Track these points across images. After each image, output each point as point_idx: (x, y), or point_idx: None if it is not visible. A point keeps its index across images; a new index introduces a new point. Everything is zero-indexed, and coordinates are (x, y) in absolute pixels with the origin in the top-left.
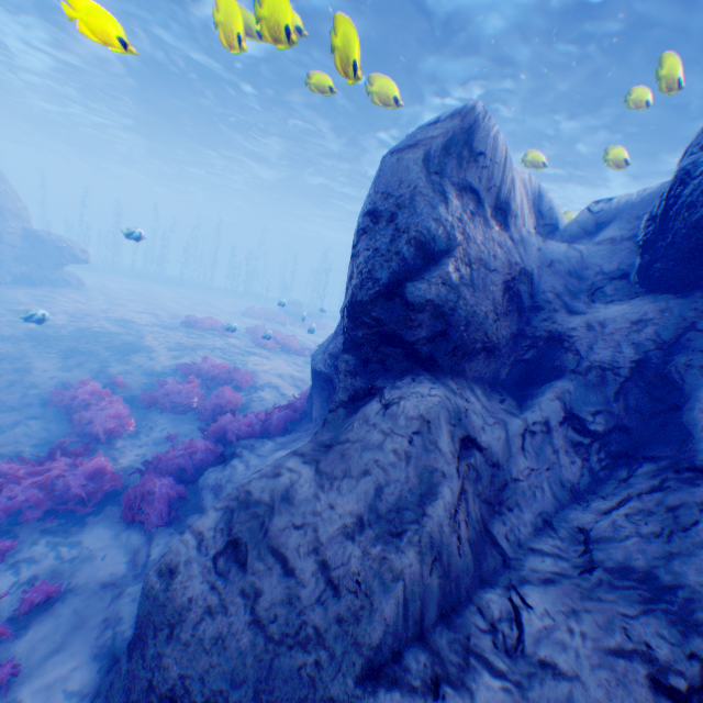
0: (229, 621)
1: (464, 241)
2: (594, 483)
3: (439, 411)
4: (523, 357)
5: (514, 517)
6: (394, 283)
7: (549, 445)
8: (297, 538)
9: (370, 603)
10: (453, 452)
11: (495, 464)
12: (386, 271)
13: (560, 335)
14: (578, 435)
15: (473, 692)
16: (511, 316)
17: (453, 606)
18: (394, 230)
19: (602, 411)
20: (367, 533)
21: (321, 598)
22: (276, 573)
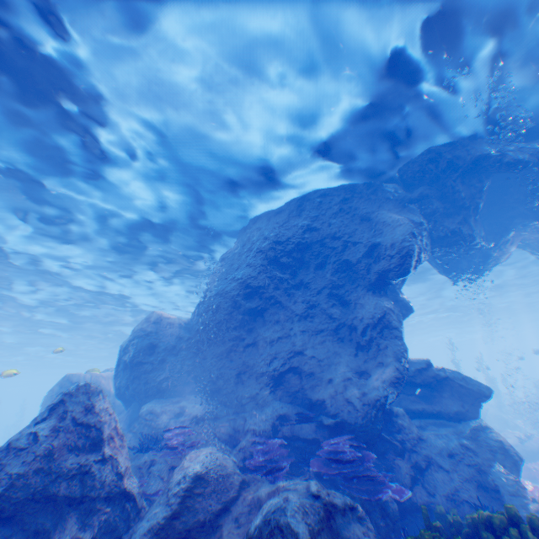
0: None
1: None
2: None
3: None
4: None
5: None
6: None
7: None
8: None
9: None
10: None
11: None
12: None
13: None
14: None
15: None
16: None
17: None
18: None
19: None
20: None
21: None
22: None
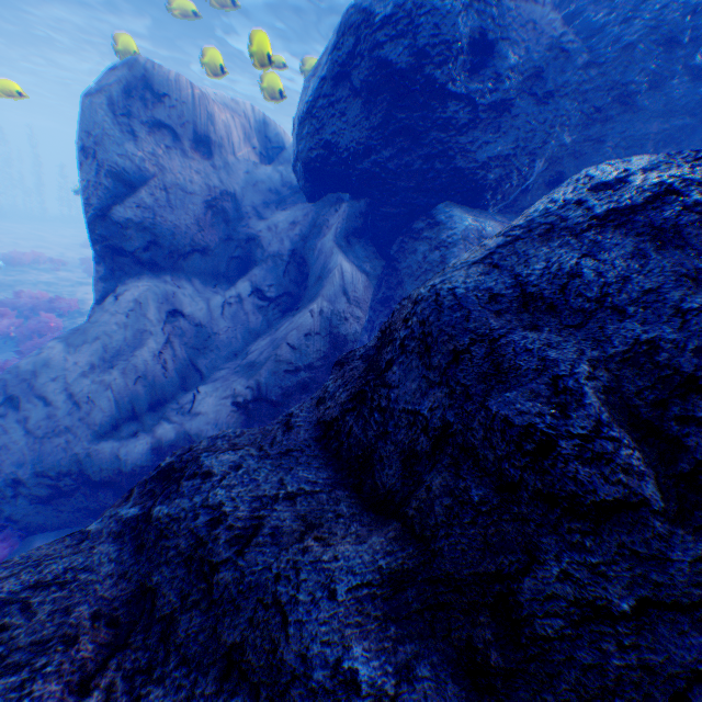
0: (10, 436)
1: (159, 171)
2: (270, 329)
3: (150, 295)
4: (236, 256)
5: (215, 355)
6: (109, 208)
7: (243, 311)
8: (54, 386)
9: (96, 405)
10: (160, 319)
11: (201, 325)
12: (97, 199)
13: (256, 238)
14: (263, 302)
15: (157, 432)
16: (219, 227)
17: (161, 403)
18: (98, 164)
19: (277, 285)
20: (98, 372)
21: (69, 411)
22: (40, 406)
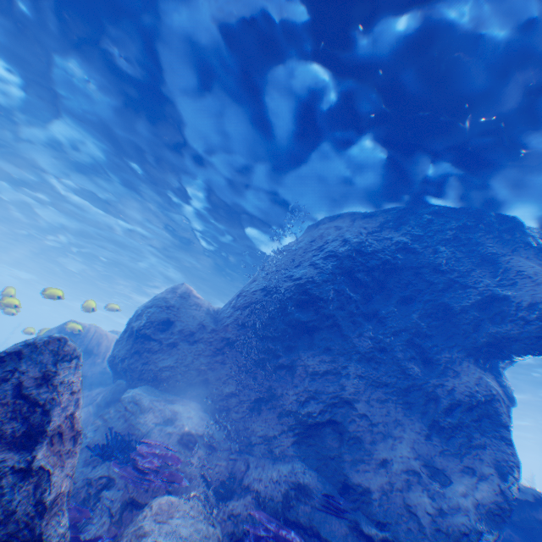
0: None
1: None
2: None
3: None
4: None
5: None
6: None
7: None
8: None
9: None
10: None
11: None
12: None
13: None
14: None
15: None
16: None
17: None
18: None
19: None
20: None
21: None
22: None
